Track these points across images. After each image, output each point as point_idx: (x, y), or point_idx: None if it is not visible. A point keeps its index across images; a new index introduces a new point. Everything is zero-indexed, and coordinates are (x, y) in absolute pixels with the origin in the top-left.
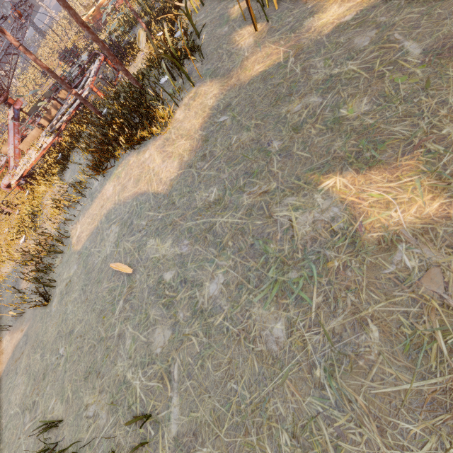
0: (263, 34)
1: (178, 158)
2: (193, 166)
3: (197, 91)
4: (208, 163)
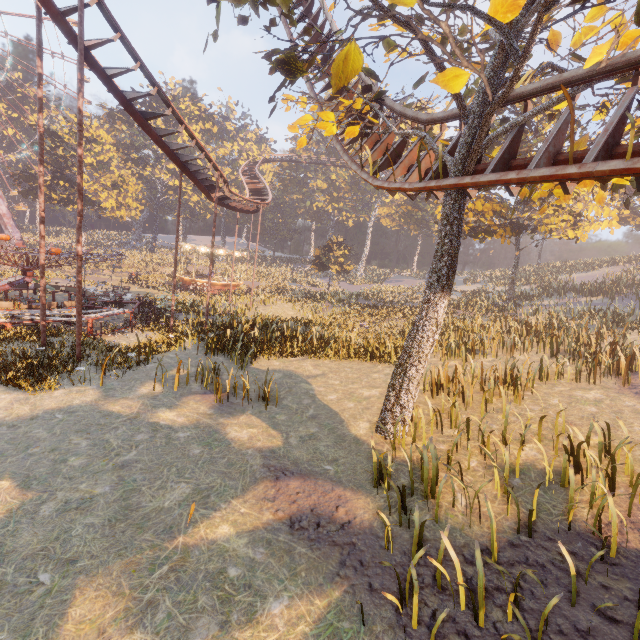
0: (152, 395)
1: (7, 415)
2: (0, 426)
3: (87, 390)
4: (7, 431)
